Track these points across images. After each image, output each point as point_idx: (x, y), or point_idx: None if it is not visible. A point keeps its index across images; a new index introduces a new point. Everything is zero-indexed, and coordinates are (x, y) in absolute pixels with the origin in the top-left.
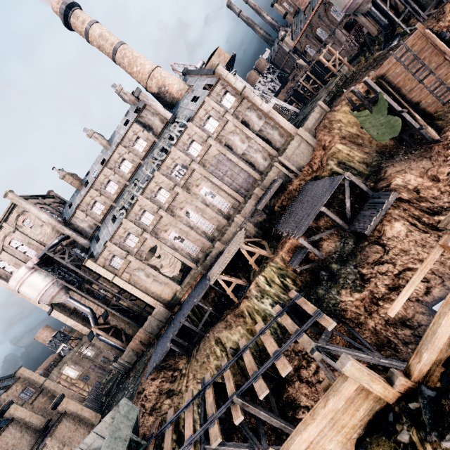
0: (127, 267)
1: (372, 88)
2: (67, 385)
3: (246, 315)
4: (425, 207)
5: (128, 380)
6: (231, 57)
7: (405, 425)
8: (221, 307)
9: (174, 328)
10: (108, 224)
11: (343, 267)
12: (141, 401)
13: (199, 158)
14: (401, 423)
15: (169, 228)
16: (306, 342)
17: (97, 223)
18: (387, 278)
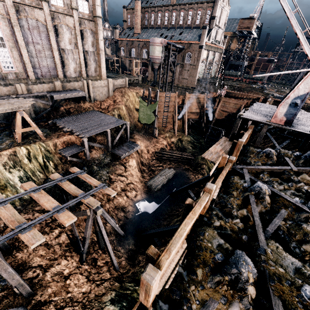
0: None
1: (157, 96)
2: None
3: None
4: (141, 160)
5: None
6: None
7: (216, 219)
8: None
9: None
10: None
11: (101, 170)
12: None
13: None
14: (213, 220)
15: None
16: (94, 202)
17: None
18: (122, 184)
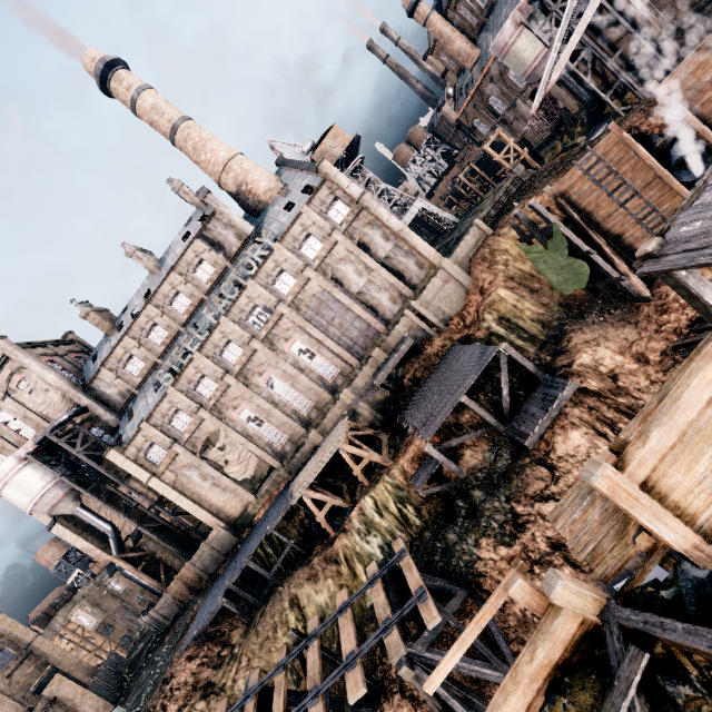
0: (172, 463)
1: (542, 216)
2: (76, 641)
3: (342, 560)
4: (624, 404)
5: (161, 649)
6: (354, 139)
7: None
8: (311, 538)
9: (234, 569)
10: (148, 393)
11: (489, 498)
12: (163, 699)
13: (291, 297)
14: None
15: (240, 404)
16: (394, 646)
17: (132, 389)
18: (550, 527)
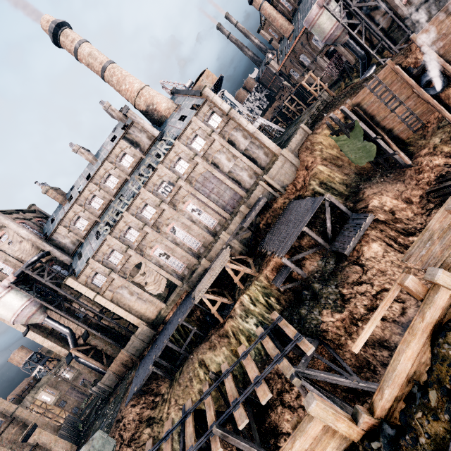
0: (110, 285)
1: (348, 116)
2: (41, 412)
3: (230, 335)
4: (400, 228)
5: (107, 406)
6: (219, 78)
7: None
8: (206, 326)
9: (157, 349)
10: (92, 240)
11: (324, 287)
12: (119, 431)
13: (186, 175)
14: None
15: (154, 245)
16: (286, 368)
17: (80, 239)
18: (365, 299)
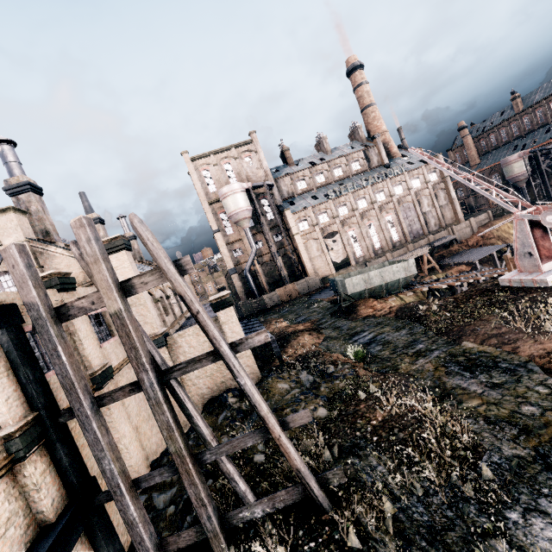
0: (309, 233)
1: None
2: None
3: (418, 292)
4: None
5: (272, 311)
6: None
7: None
8: None
9: None
10: (307, 198)
11: None
12: None
13: (398, 197)
14: None
15: (353, 227)
16: None
17: (295, 193)
18: None
